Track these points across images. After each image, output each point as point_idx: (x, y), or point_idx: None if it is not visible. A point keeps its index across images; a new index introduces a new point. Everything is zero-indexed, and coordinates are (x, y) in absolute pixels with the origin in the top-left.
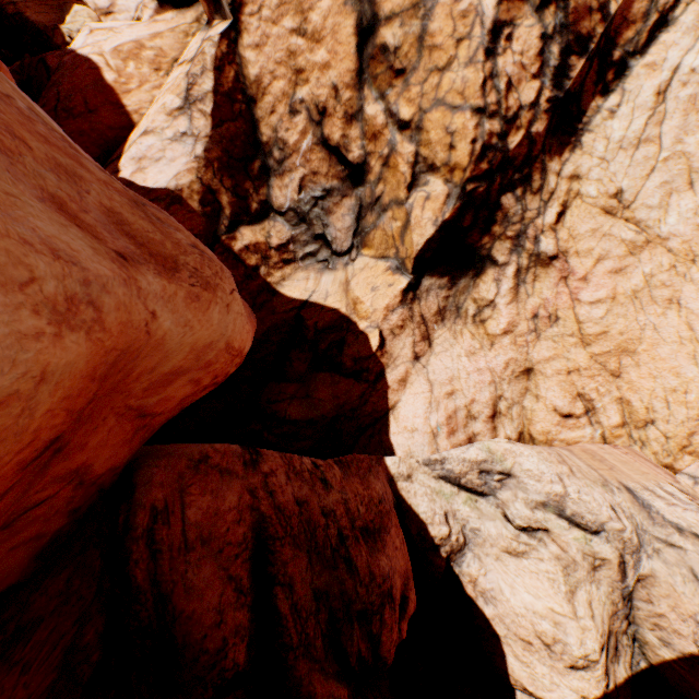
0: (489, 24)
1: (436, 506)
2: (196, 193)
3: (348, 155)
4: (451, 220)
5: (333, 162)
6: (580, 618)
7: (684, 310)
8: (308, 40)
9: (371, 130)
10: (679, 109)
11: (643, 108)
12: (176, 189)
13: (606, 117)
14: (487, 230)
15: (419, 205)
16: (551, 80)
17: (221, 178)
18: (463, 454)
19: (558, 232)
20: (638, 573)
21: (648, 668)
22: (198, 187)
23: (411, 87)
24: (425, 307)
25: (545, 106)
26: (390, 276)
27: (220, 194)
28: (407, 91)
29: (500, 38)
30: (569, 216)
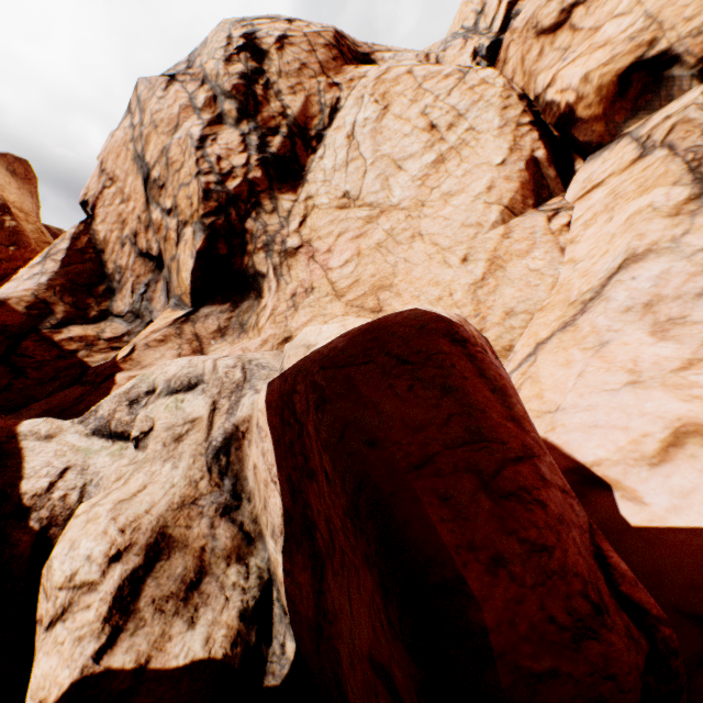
0: (198, 138)
1: (60, 460)
2: (25, 302)
3: (154, 252)
4: (204, 249)
5: (147, 262)
6: (97, 506)
7: (427, 237)
8: (126, 203)
9: (158, 227)
10: (368, 138)
11: (342, 147)
12: (4, 298)
13: (319, 161)
14: (245, 252)
15: (183, 251)
16: (256, 151)
17: (62, 296)
18: (118, 391)
19: (302, 231)
20: (237, 421)
21: (297, 653)
22: (31, 299)
23: (169, 189)
24: (202, 328)
25: (256, 163)
26: (171, 313)
27: (56, 305)
28: (168, 192)
29: (208, 141)
30: (310, 220)
